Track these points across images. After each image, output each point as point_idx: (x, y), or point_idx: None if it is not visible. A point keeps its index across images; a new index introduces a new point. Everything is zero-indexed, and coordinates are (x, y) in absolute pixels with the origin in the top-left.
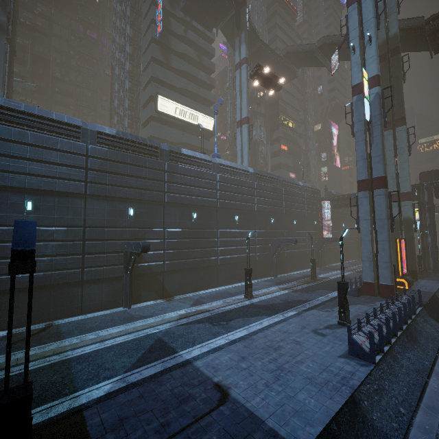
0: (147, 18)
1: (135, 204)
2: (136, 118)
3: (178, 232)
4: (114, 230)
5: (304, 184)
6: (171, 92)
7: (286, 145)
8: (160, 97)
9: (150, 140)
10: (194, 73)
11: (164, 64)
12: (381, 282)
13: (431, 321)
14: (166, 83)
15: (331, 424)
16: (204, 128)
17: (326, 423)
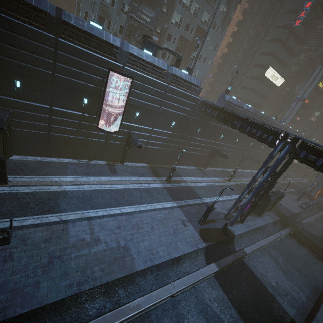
0: (294, 2)
1: (254, 141)
2: (247, 69)
3: (256, 152)
4: (246, 149)
5: (304, 136)
6: (275, 62)
7: (309, 99)
8: (270, 68)
9: (269, 118)
10: (294, 47)
11: (283, 42)
12: (310, 194)
13: (317, 209)
14: (276, 55)
15: (297, 213)
16: (276, 85)
17: (297, 212)
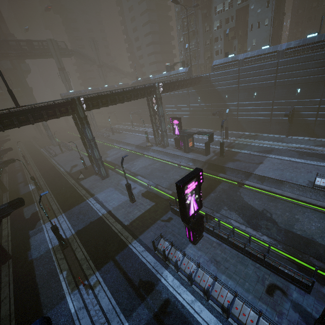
0: None
1: (301, 86)
2: None
3: None
4: (286, 102)
5: None
6: None
7: None
8: None
9: None
10: None
11: None
12: None
13: None
14: None
15: (266, 177)
16: None
17: (264, 176)
